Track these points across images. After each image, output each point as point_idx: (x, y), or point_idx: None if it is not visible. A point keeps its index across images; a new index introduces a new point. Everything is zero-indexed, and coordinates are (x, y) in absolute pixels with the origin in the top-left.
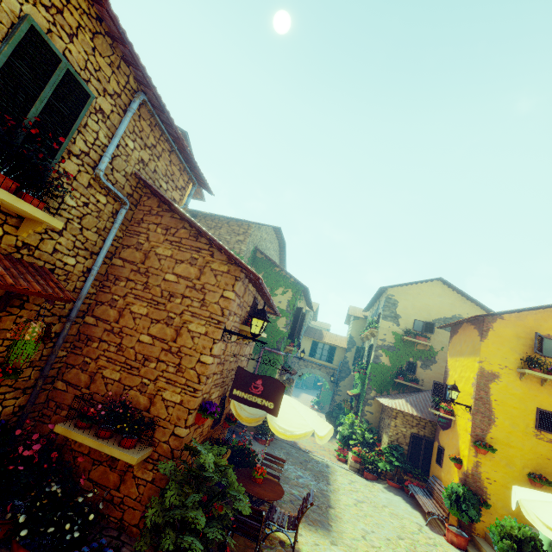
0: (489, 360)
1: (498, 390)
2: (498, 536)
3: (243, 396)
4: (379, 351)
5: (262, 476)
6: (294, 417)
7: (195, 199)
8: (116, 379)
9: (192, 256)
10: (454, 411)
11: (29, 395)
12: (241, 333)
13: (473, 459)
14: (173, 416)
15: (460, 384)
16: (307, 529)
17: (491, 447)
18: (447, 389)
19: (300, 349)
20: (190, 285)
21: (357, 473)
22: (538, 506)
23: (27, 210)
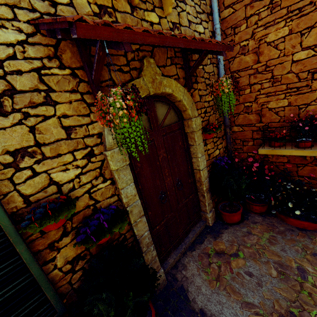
0: None
1: None
2: None
3: None
4: None
5: None
6: None
7: None
8: (285, 105)
9: None
10: None
11: (225, 140)
12: None
13: None
14: None
15: None
16: None
17: None
18: None
19: None
20: None
21: None
22: None
23: None
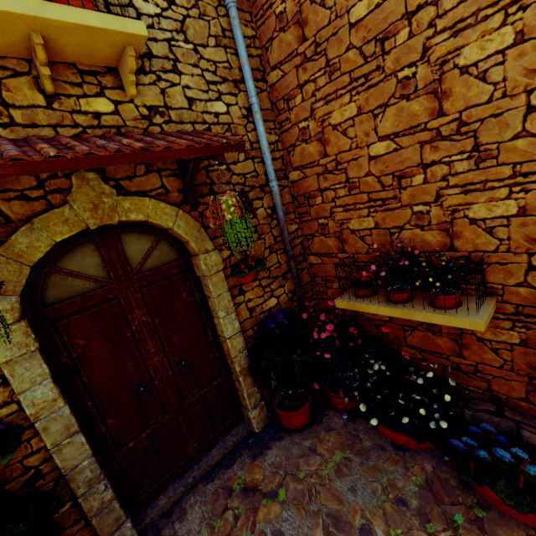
0: None
1: None
2: None
3: None
4: None
5: None
6: None
7: None
8: (371, 226)
9: None
10: None
11: (292, 279)
12: None
13: None
14: (514, 240)
15: None
16: None
17: None
18: None
19: None
20: None
21: None
22: None
23: (71, 21)
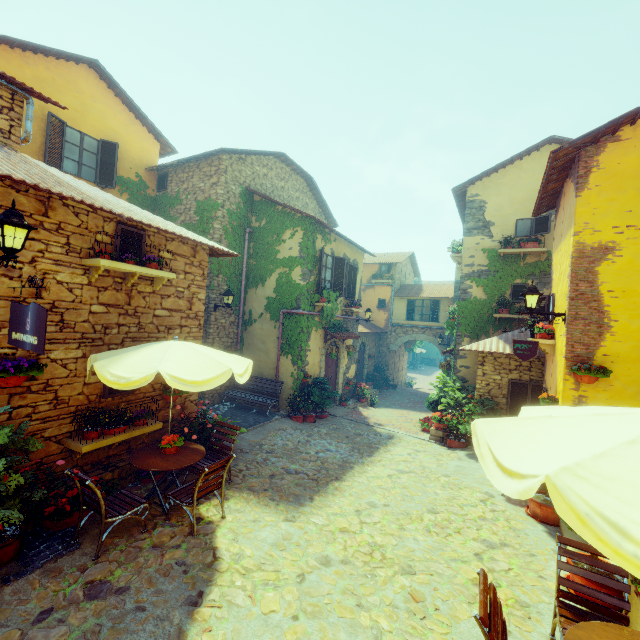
0: (593, 225)
1: (614, 272)
2: None
3: (23, 339)
4: (467, 282)
5: (170, 445)
6: (151, 362)
7: (168, 155)
8: None
9: None
10: (555, 331)
11: None
12: (92, 271)
13: (571, 394)
14: None
15: (559, 286)
16: (261, 504)
17: (601, 369)
18: (550, 303)
19: (394, 314)
20: None
21: (441, 442)
22: (504, 429)
23: None
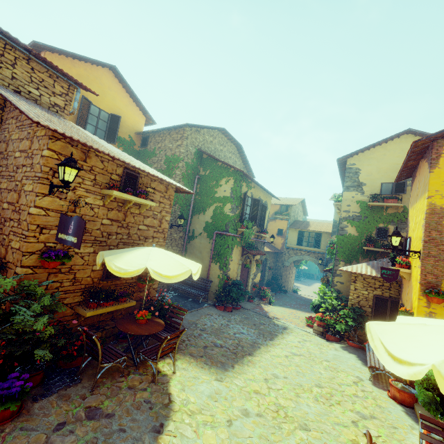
0: (442, 192)
1: None
2: (418, 386)
3: (65, 238)
4: (344, 223)
5: (143, 318)
6: (140, 260)
7: (149, 125)
8: None
9: (28, 132)
10: (411, 263)
11: None
12: (106, 197)
13: (424, 310)
14: (15, 259)
15: (415, 232)
16: (199, 366)
17: None
18: (407, 243)
19: (288, 240)
20: (26, 156)
21: (321, 335)
22: (391, 330)
23: None
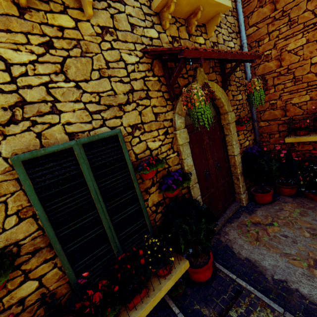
0: None
1: None
2: None
3: None
4: None
5: None
6: None
7: None
8: (307, 100)
9: None
10: None
11: (253, 133)
12: None
13: None
14: None
15: None
16: None
17: None
18: None
19: None
20: None
21: None
22: None
23: (215, 0)
